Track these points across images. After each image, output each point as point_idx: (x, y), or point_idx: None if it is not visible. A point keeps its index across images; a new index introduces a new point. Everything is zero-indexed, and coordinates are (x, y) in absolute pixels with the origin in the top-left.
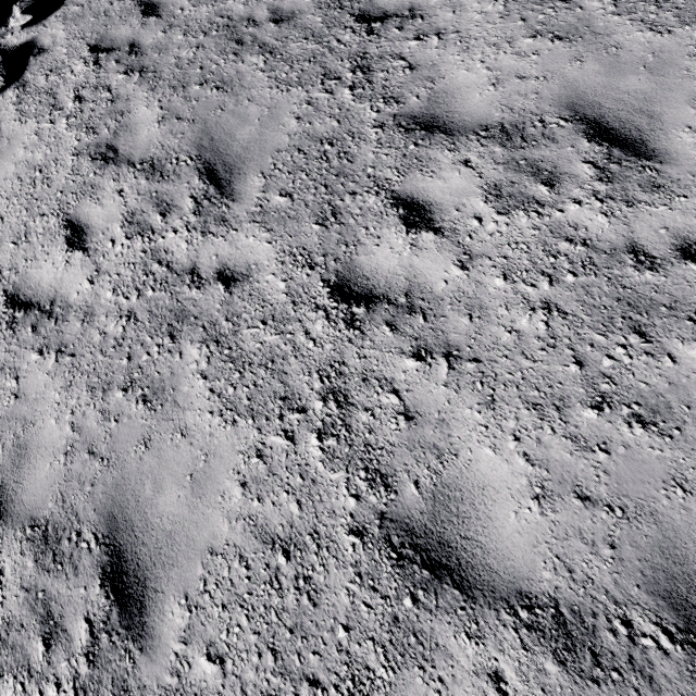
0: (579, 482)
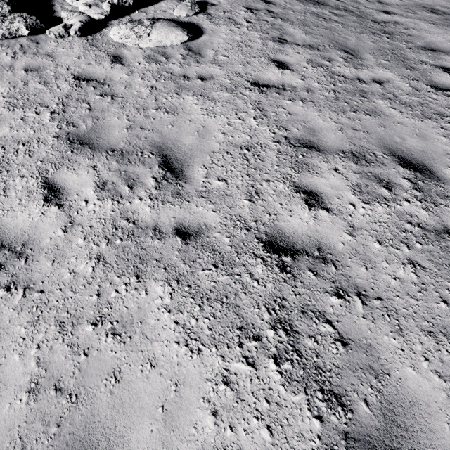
0: None
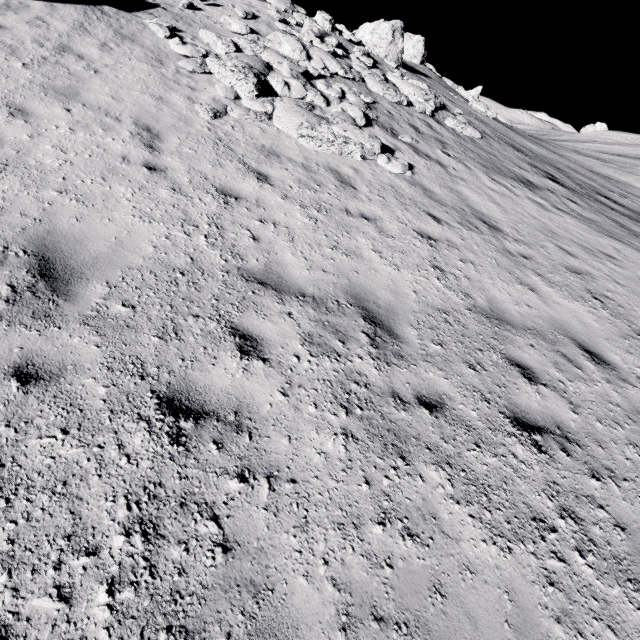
0: None
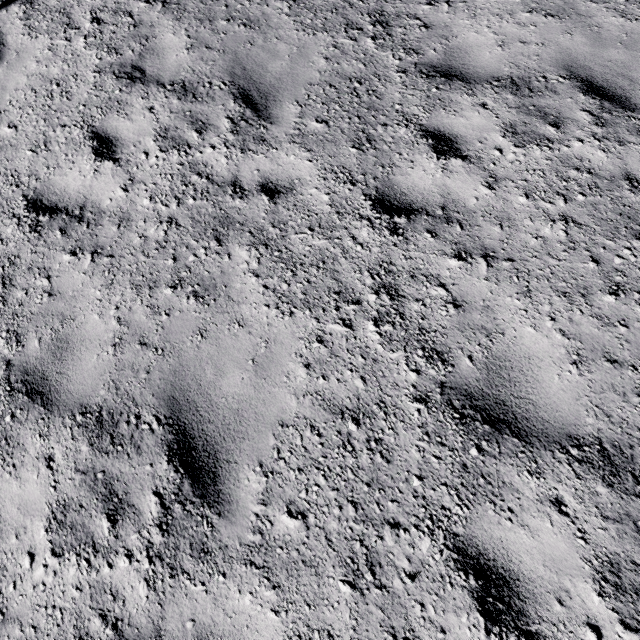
0: (607, 349)
